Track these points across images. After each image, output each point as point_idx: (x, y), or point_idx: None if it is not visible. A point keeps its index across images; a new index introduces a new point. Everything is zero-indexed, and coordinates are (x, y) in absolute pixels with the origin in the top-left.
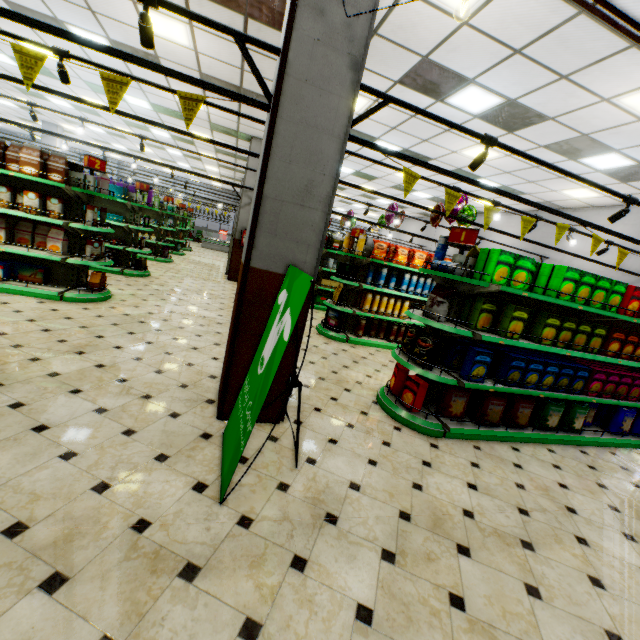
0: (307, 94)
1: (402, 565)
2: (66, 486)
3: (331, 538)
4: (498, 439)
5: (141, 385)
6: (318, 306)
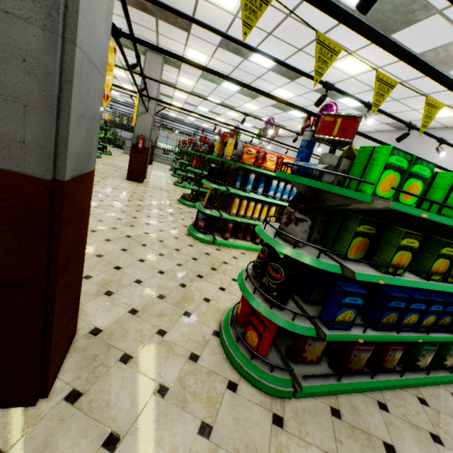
0: None
1: None
2: None
3: None
4: (361, 390)
5: None
6: None
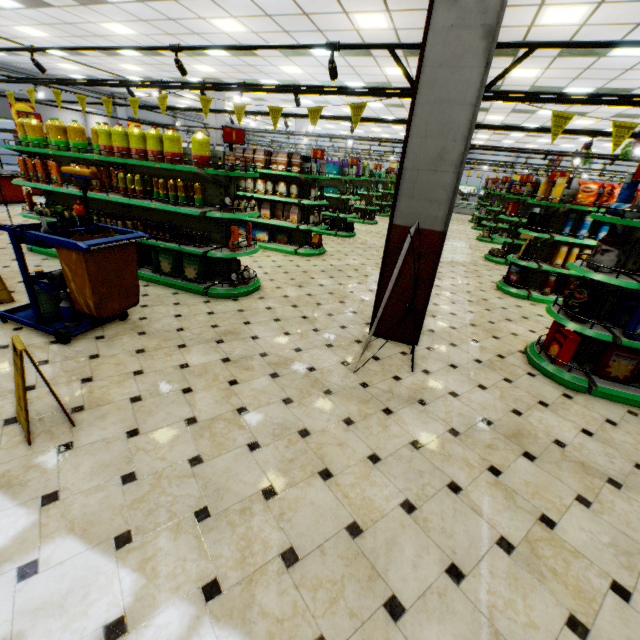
0: (441, 76)
1: (461, 440)
2: (283, 345)
3: (415, 410)
4: None
5: (328, 308)
6: None
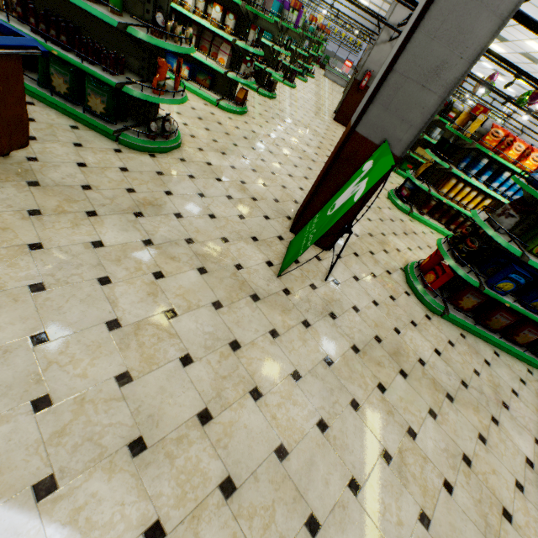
0: None
1: (360, 357)
2: (210, 231)
3: (328, 324)
4: (487, 340)
5: (252, 190)
6: (401, 172)
